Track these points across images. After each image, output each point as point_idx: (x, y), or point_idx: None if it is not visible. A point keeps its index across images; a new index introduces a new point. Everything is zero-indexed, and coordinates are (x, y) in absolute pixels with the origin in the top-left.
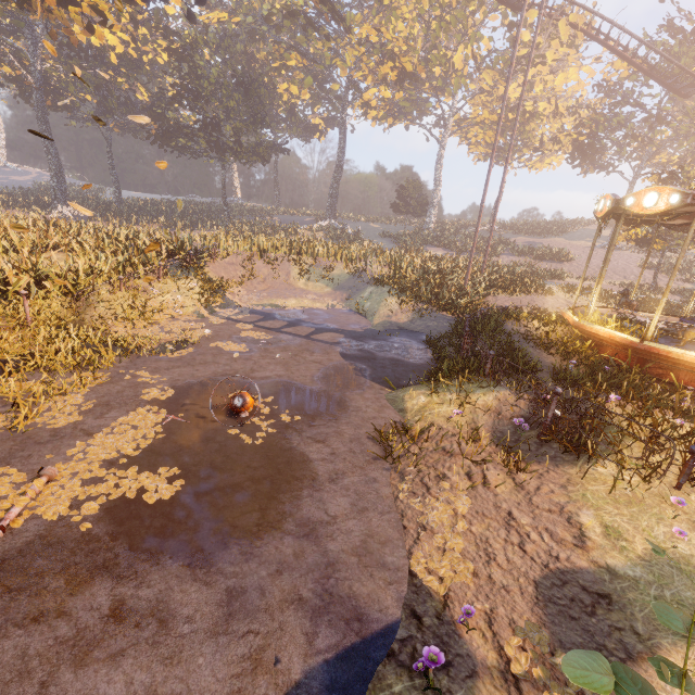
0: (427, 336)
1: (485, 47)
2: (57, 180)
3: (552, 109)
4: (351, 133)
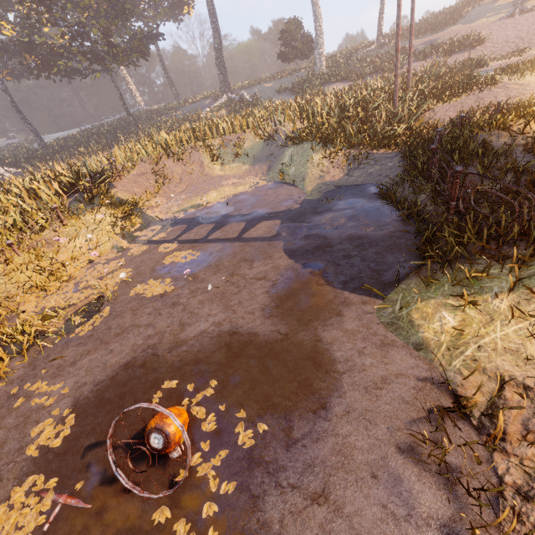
0: (379, 188)
1: None
2: None
3: None
4: None
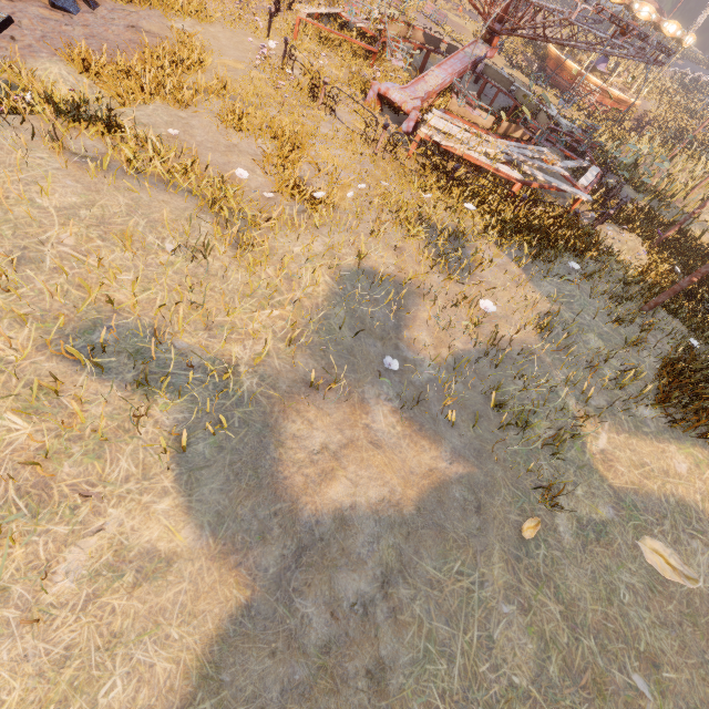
0: None
1: None
2: None
3: None
4: None
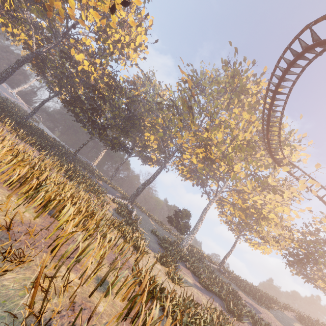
0: None
1: (243, 175)
2: None
3: (278, 220)
4: (166, 171)
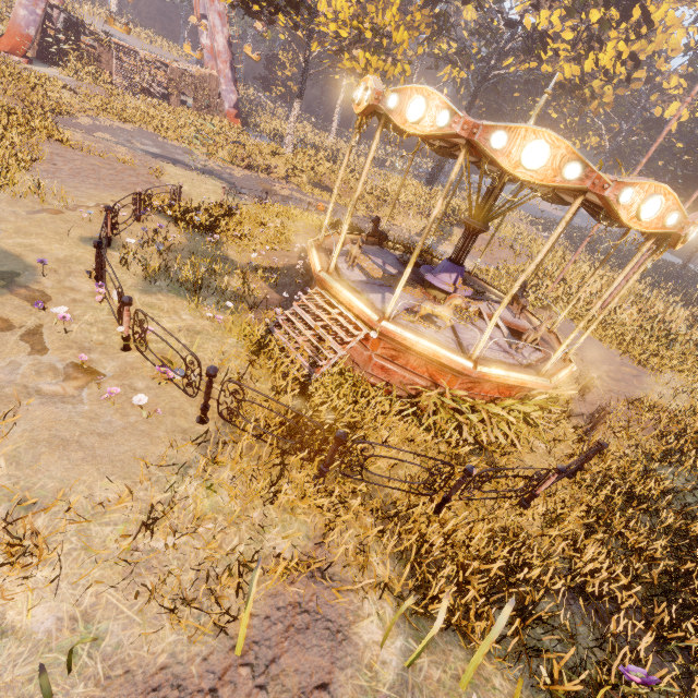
0: None
1: None
2: None
3: None
4: None
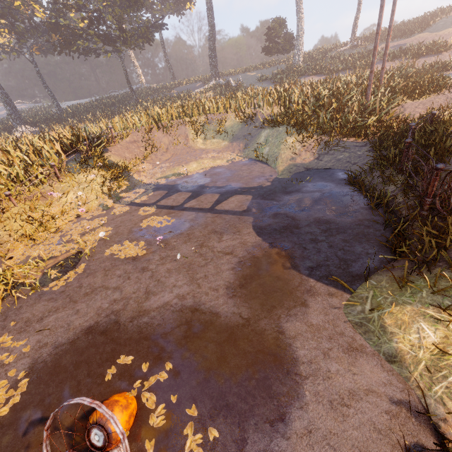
0: (348, 175)
1: None
2: (8, 107)
3: None
4: None
